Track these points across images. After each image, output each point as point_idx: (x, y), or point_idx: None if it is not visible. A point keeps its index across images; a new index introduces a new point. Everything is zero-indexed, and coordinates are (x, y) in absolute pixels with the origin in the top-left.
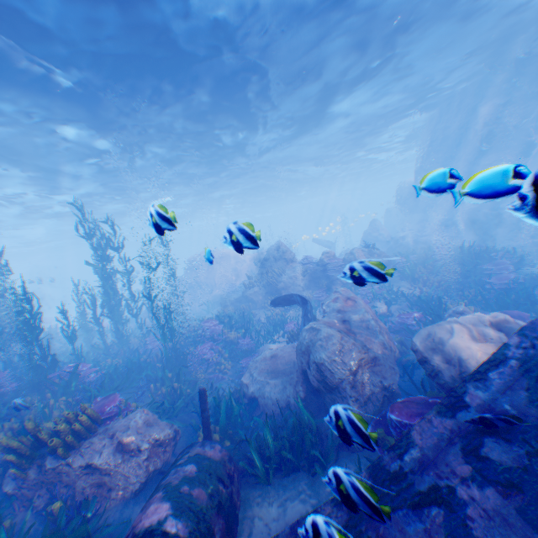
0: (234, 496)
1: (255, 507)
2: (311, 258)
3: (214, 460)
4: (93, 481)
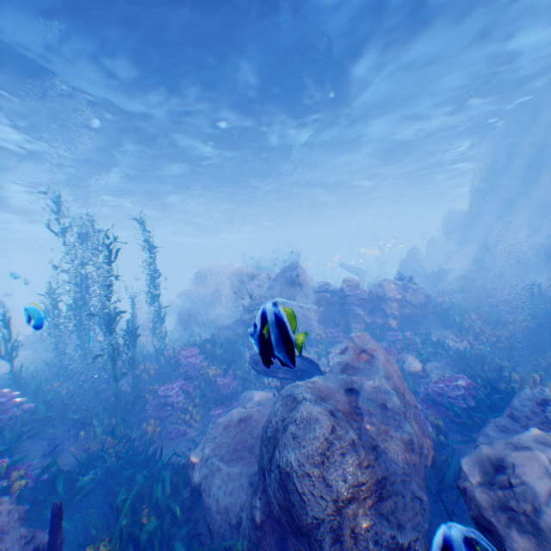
0: None
1: None
2: (328, 285)
3: None
4: None
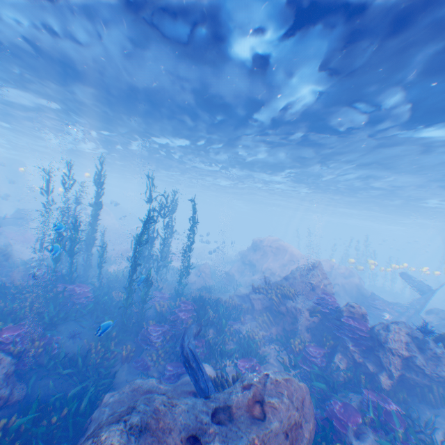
0: None
1: None
2: (330, 300)
3: None
4: None
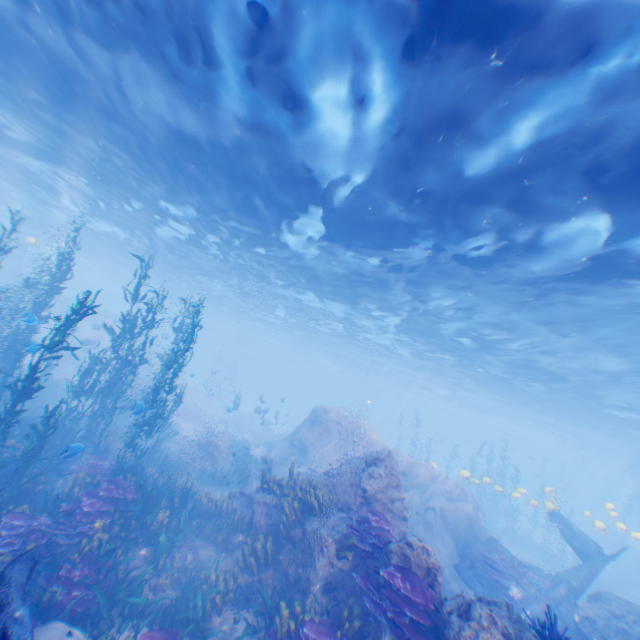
0: None
1: None
2: (380, 526)
3: None
4: None
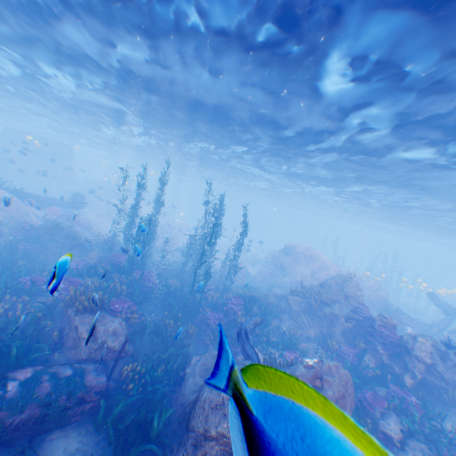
0: (69, 410)
1: (75, 431)
2: (364, 310)
3: (85, 381)
4: (74, 335)
